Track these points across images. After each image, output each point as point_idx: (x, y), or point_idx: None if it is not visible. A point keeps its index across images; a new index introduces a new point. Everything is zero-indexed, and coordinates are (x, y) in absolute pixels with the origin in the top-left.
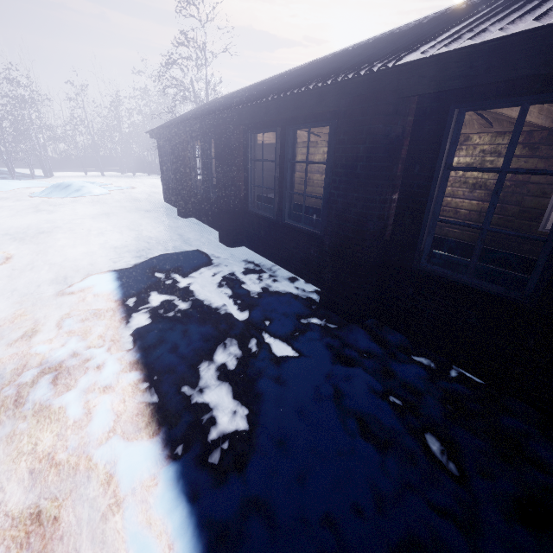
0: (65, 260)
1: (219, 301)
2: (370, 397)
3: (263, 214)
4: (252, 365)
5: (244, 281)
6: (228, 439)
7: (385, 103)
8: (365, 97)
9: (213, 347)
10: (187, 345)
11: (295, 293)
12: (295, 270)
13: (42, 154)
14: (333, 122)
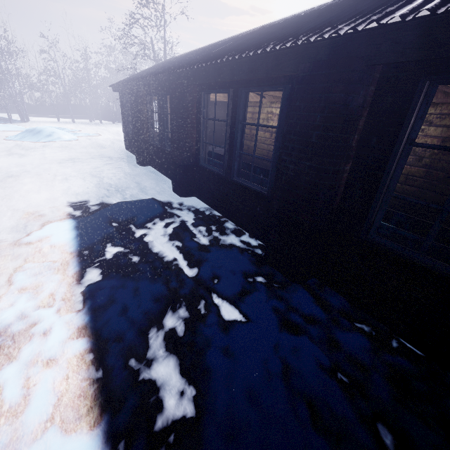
0: (28, 206)
1: (170, 255)
2: (318, 375)
3: (213, 170)
4: (201, 332)
5: (194, 233)
6: (174, 430)
7: (350, 70)
8: (328, 62)
9: (163, 309)
10: (137, 306)
11: (241, 247)
12: (240, 224)
13: (18, 100)
14: (287, 87)
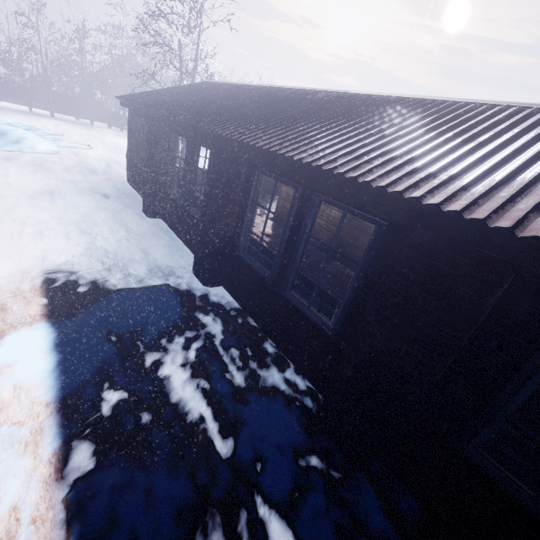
0: None
1: (194, 409)
2: None
3: (256, 269)
4: None
5: (224, 362)
6: None
7: (491, 272)
8: (461, 247)
9: (190, 537)
10: (151, 534)
11: (287, 394)
12: (284, 349)
13: None
14: (385, 225)
